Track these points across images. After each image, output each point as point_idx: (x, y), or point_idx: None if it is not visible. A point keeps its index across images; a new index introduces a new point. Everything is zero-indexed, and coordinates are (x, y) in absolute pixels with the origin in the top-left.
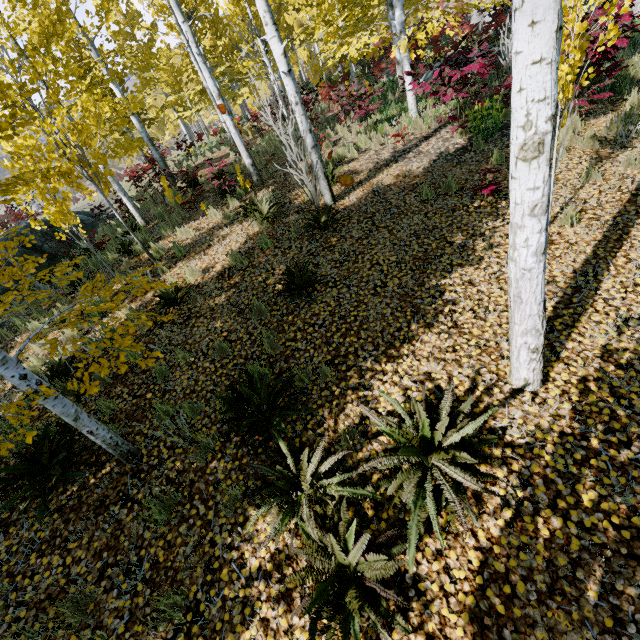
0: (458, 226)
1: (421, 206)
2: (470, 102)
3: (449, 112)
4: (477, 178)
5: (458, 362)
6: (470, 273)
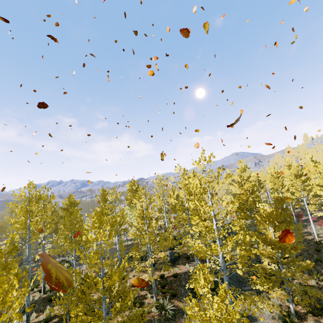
0: None
1: None
2: None
3: None
4: None
5: None
6: None
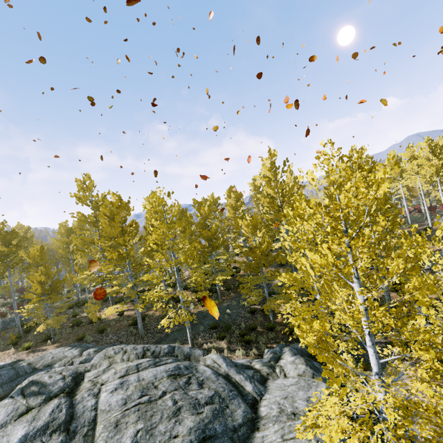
0: None
1: None
2: None
3: None
4: None
5: None
6: None
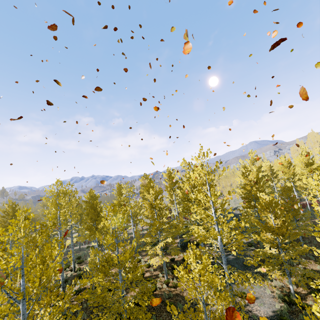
0: None
1: None
2: None
3: None
4: None
5: None
6: None
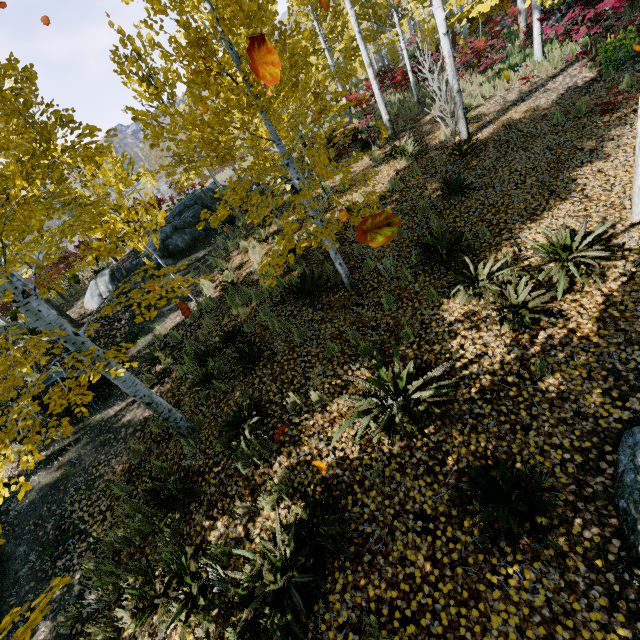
0: (588, 137)
1: (552, 129)
2: (601, 38)
3: (580, 48)
4: (606, 101)
5: (588, 216)
6: (599, 165)
